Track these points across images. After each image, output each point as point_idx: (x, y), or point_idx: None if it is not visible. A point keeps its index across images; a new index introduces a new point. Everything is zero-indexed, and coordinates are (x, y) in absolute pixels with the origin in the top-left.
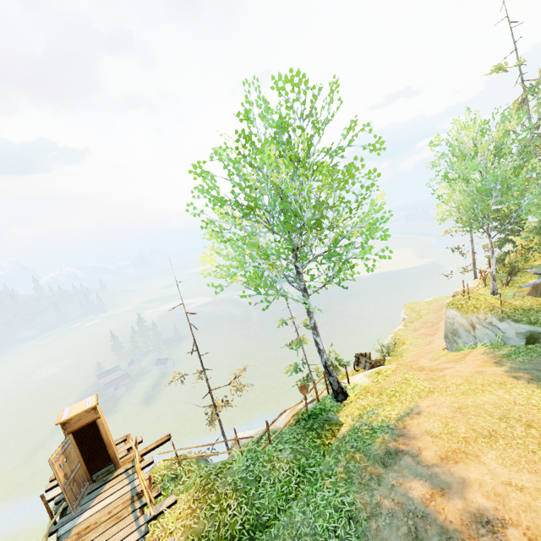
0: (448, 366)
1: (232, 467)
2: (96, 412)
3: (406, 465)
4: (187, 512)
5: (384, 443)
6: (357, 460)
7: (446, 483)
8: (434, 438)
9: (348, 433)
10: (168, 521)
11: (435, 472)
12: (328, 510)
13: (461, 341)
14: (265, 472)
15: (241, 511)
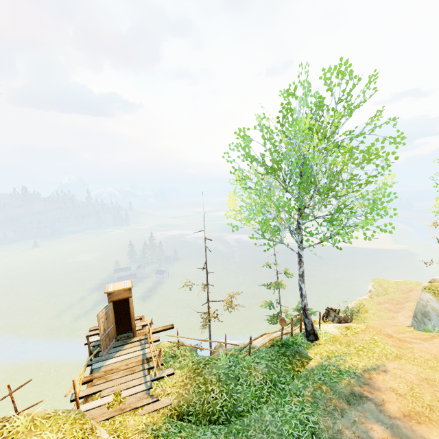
0: (415, 341)
1: (218, 363)
2: (130, 293)
3: (369, 409)
4: (180, 384)
5: (349, 385)
6: (323, 390)
7: (407, 436)
8: (398, 396)
9: (317, 367)
10: (167, 385)
11: (397, 424)
12: (294, 420)
13: (430, 324)
14: (243, 375)
15: (221, 397)
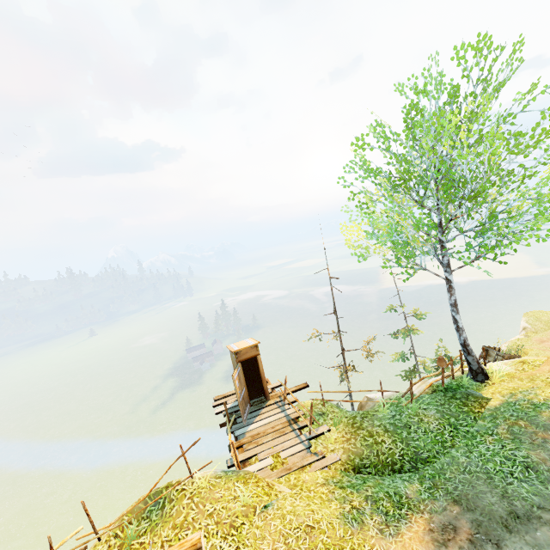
0: None
1: (377, 415)
2: (257, 350)
3: None
4: (342, 439)
5: None
6: (521, 426)
7: None
8: None
9: (502, 405)
10: (328, 441)
11: None
12: (497, 458)
13: None
14: (414, 423)
15: (397, 447)
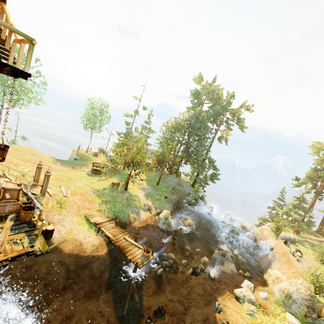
0: None
1: None
2: None
3: None
4: None
5: None
6: None
7: None
8: None
9: None
10: None
11: None
12: None
13: None
14: None
15: None
